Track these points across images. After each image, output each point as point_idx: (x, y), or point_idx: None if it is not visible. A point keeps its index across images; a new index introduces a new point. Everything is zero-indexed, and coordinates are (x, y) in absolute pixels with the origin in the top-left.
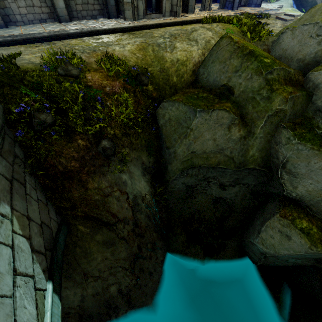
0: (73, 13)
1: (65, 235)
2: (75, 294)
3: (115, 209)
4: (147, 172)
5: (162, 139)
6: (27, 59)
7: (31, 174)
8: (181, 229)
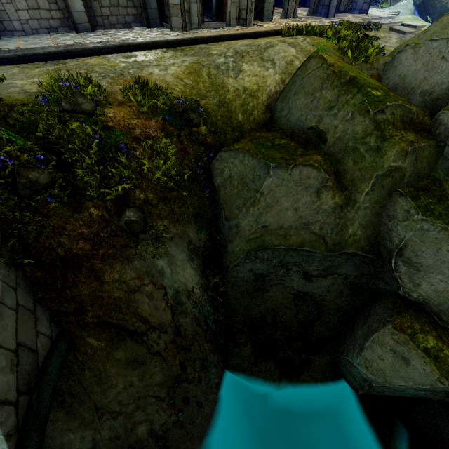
0: (97, 19)
1: (62, 357)
2: (82, 438)
3: (146, 311)
4: (196, 254)
5: (219, 205)
6: (18, 86)
7: (10, 265)
8: (246, 336)
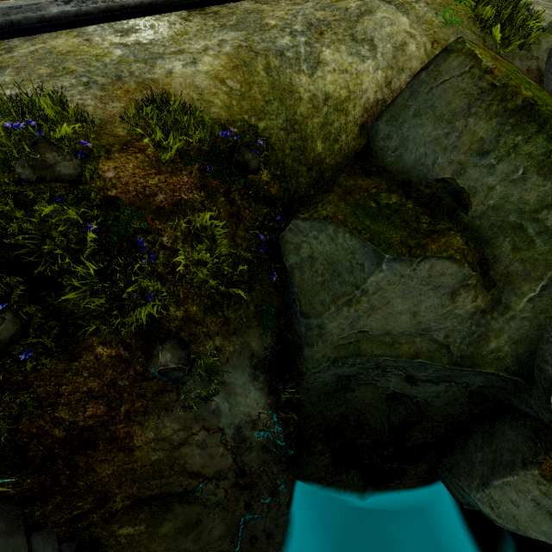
0: None
1: None
2: None
3: (197, 464)
4: (260, 368)
5: (291, 292)
6: None
7: None
8: (323, 443)
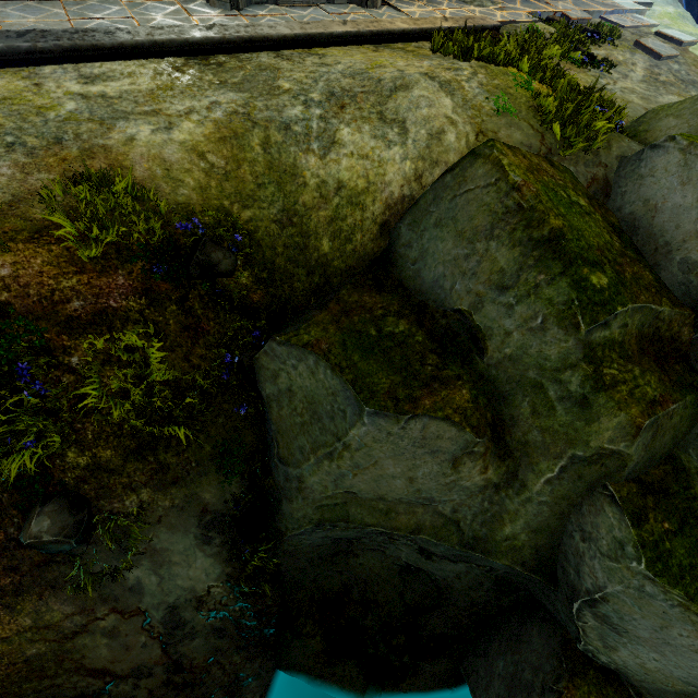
0: None
1: None
2: None
3: (104, 657)
4: (217, 526)
5: (270, 429)
6: None
7: None
8: (315, 622)
